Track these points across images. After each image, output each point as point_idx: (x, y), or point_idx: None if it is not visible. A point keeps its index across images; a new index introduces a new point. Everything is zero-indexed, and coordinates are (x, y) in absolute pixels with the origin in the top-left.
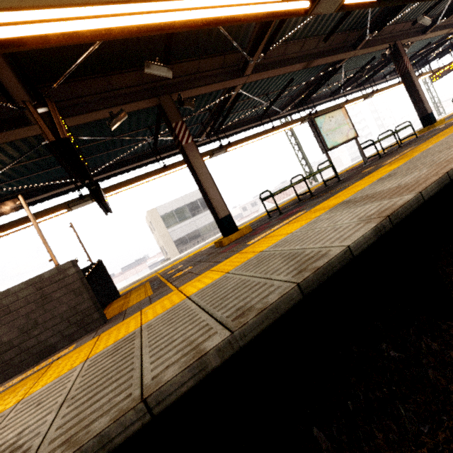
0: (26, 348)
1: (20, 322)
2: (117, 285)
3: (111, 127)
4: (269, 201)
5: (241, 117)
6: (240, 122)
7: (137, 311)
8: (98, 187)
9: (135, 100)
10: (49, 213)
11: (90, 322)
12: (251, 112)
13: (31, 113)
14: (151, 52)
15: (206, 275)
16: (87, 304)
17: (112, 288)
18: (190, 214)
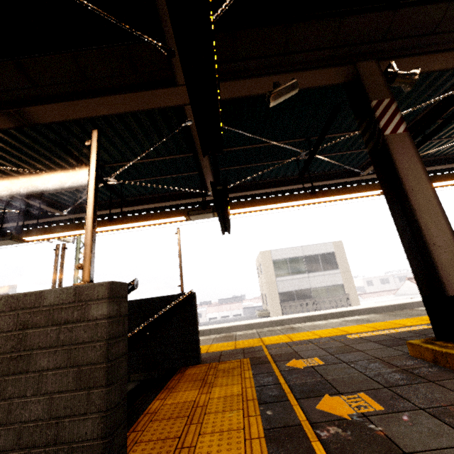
0: None
1: None
2: (210, 315)
3: (271, 101)
4: None
5: (446, 145)
6: (430, 159)
7: None
8: (225, 188)
9: (317, 66)
10: (167, 216)
11: None
12: None
13: None
14: None
15: None
16: (89, 427)
17: (194, 343)
18: (306, 268)
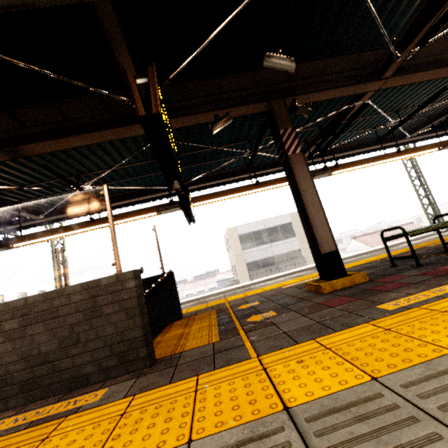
0: (59, 369)
1: (63, 332)
2: (187, 292)
3: (213, 131)
4: (361, 241)
5: (355, 137)
6: (349, 145)
7: (193, 372)
8: (187, 193)
9: (244, 103)
10: (141, 213)
11: (134, 359)
12: (367, 135)
13: (128, 82)
14: (273, 49)
15: (313, 353)
16: (136, 333)
17: (176, 306)
18: (268, 239)
